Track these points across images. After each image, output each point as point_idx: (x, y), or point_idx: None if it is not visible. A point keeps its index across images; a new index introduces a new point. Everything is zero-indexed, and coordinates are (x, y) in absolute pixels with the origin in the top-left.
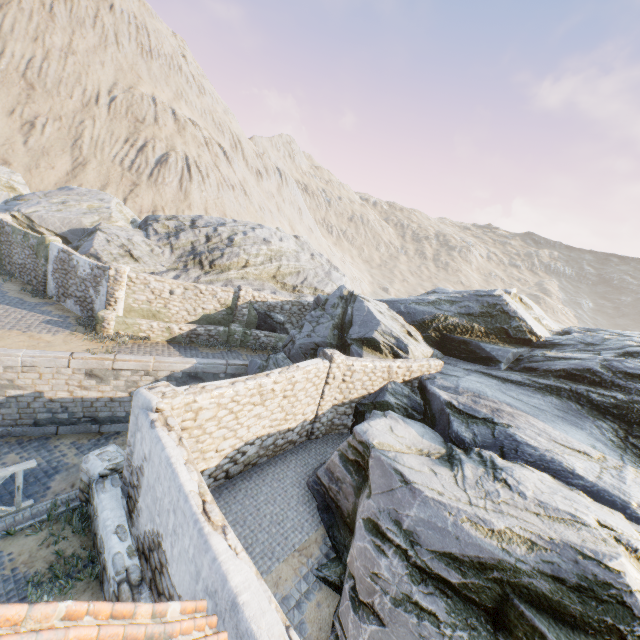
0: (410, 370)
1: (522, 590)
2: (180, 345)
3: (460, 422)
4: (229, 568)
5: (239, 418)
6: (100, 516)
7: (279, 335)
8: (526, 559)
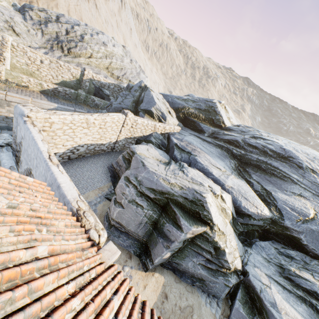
0: (165, 129)
1: (174, 201)
2: (48, 95)
3: (178, 152)
4: (58, 176)
5: (75, 132)
6: (1, 162)
7: (106, 101)
8: (178, 192)
